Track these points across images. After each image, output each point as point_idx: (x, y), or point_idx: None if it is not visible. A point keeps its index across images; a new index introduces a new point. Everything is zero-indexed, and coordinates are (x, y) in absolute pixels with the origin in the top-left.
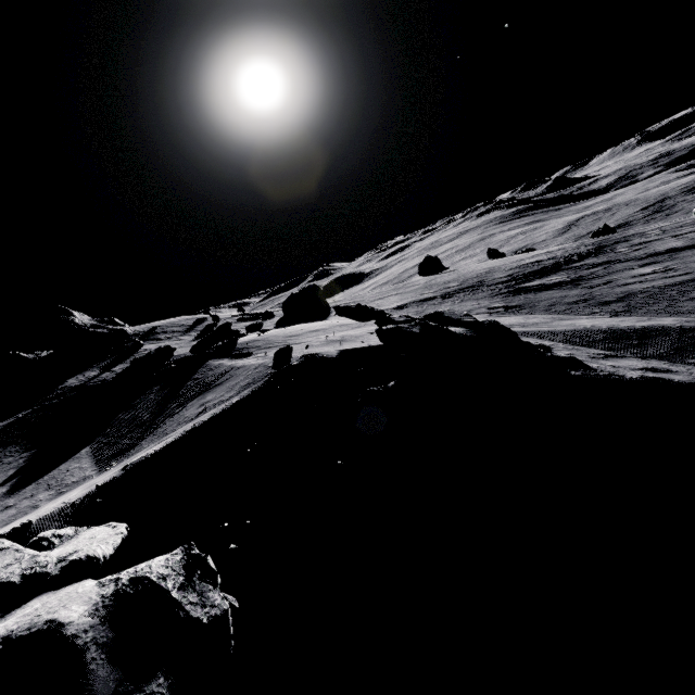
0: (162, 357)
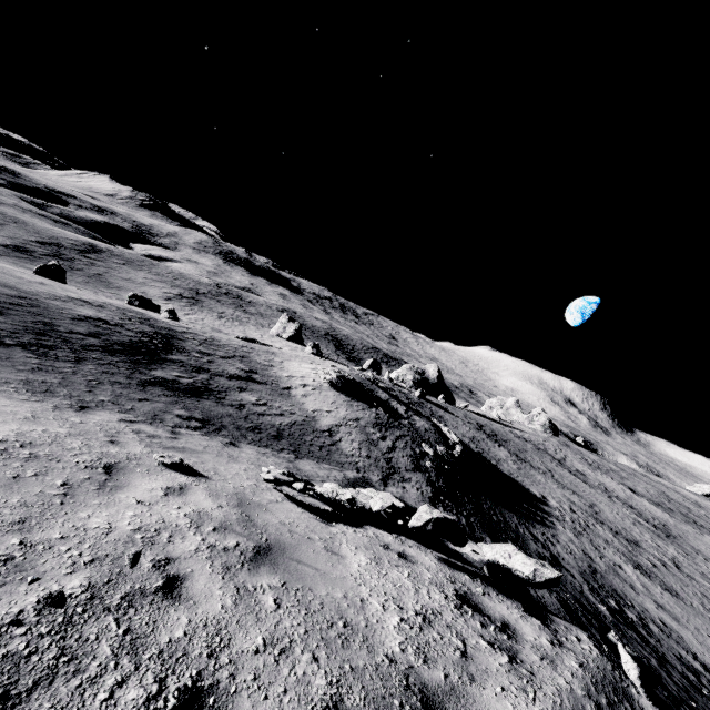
0: None
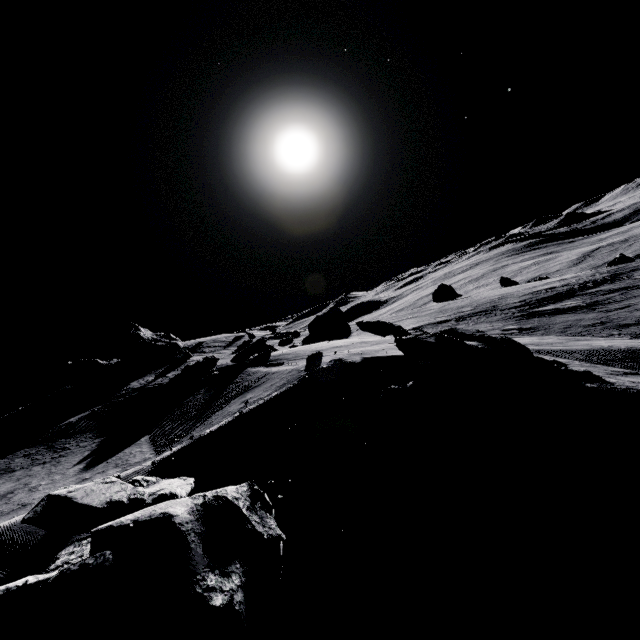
0: (208, 366)
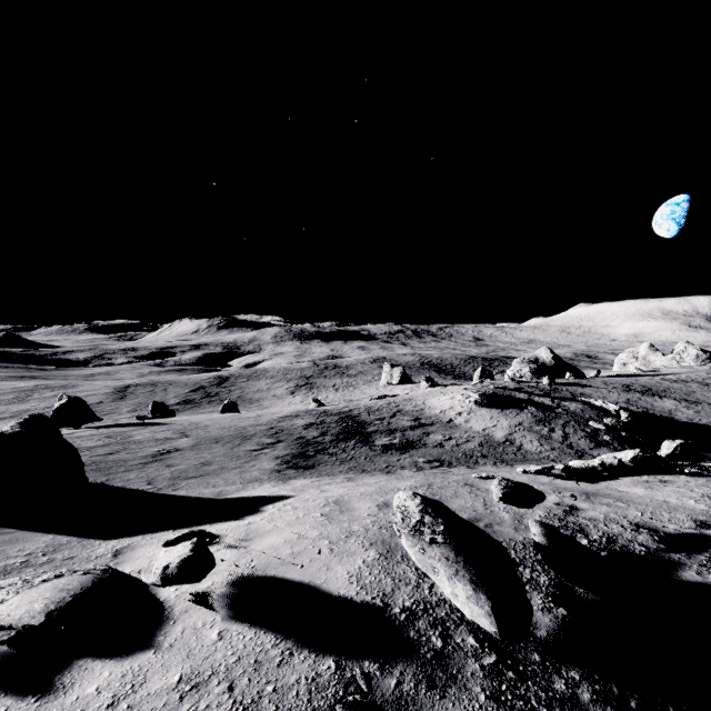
0: None
